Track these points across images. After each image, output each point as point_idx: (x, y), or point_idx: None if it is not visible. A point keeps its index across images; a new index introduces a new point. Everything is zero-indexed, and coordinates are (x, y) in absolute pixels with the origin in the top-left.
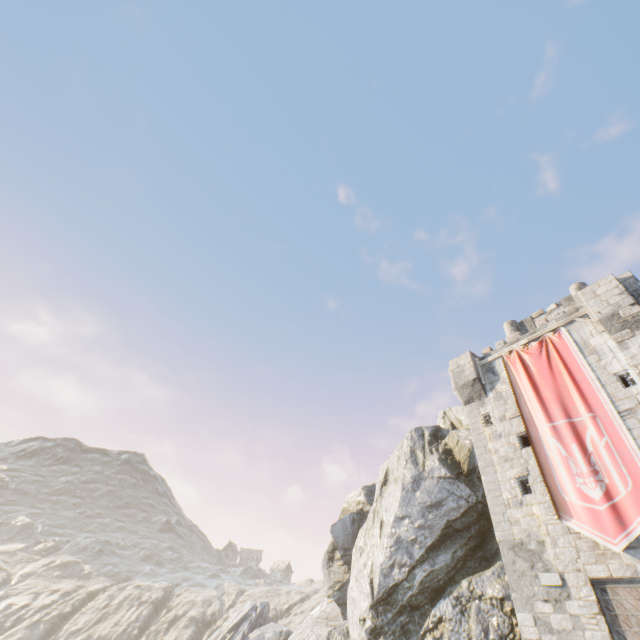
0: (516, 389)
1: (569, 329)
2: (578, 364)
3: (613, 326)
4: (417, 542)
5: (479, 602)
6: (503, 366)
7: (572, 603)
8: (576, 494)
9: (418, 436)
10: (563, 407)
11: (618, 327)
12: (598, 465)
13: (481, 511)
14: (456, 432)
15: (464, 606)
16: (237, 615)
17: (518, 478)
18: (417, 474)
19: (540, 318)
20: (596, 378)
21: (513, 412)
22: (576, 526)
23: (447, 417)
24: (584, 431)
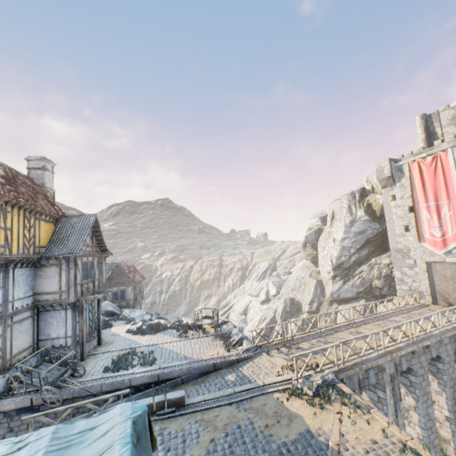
0: (412, 184)
1: (453, 150)
2: (451, 173)
3: None
4: (352, 247)
5: (379, 265)
6: (408, 169)
7: (416, 268)
8: (429, 234)
9: (352, 198)
10: (435, 196)
11: None
12: (443, 223)
13: (384, 233)
14: (374, 195)
15: (372, 267)
16: (263, 268)
17: (404, 226)
18: (352, 220)
19: (444, 112)
20: None
21: (408, 196)
22: (425, 245)
23: (369, 181)
24: (442, 208)
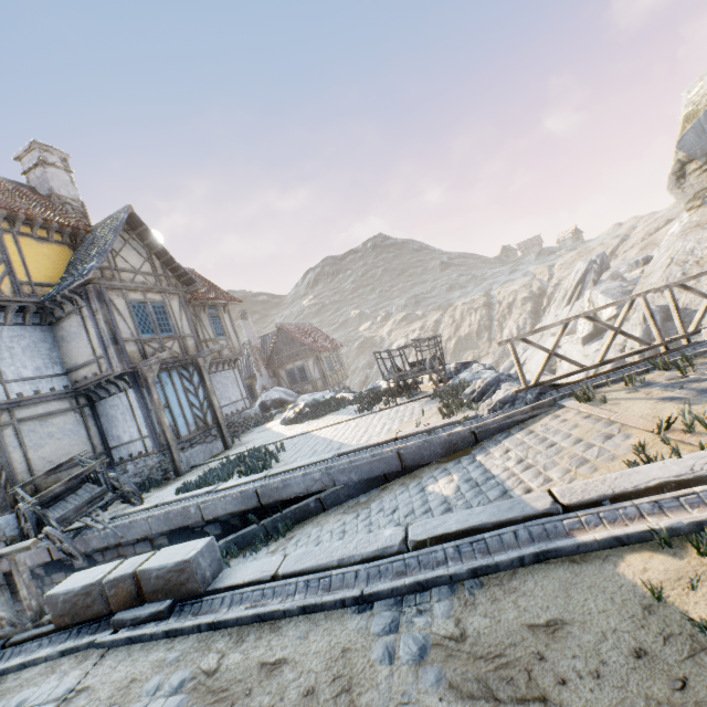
0: None
1: None
2: None
3: None
4: None
5: None
6: None
7: None
8: None
9: None
10: None
11: None
12: None
13: None
14: None
15: None
16: (575, 275)
17: None
18: None
19: None
20: None
21: None
22: None
23: None
24: None
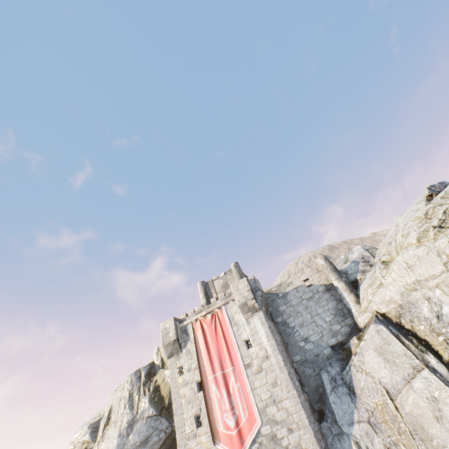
0: (198, 348)
1: (226, 307)
2: (229, 332)
3: (245, 310)
4: None
5: None
6: (192, 329)
7: None
8: (223, 425)
9: (137, 379)
10: (221, 362)
11: (247, 311)
12: (234, 402)
13: (174, 437)
14: (163, 371)
15: None
16: None
17: (195, 415)
18: (132, 418)
19: (217, 281)
20: (236, 342)
21: (196, 365)
22: (222, 448)
23: (160, 353)
24: (229, 379)
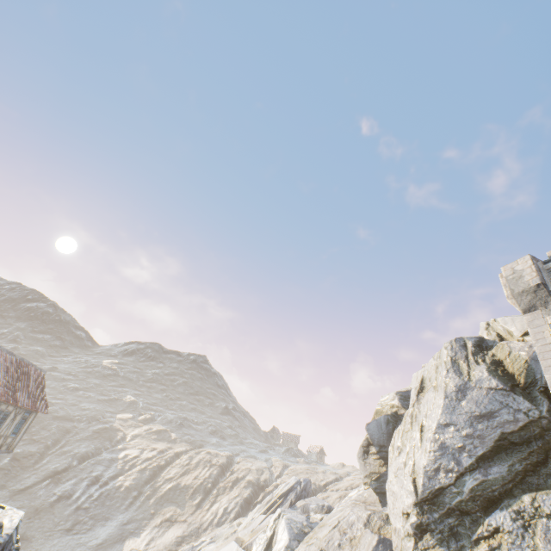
0: None
1: None
2: None
3: None
4: (465, 450)
5: (547, 521)
6: None
7: None
8: None
9: (459, 346)
10: None
11: None
12: None
13: (545, 427)
14: (507, 343)
15: (527, 522)
16: (285, 486)
17: None
18: (461, 384)
19: None
20: None
21: None
22: None
23: (491, 328)
24: None
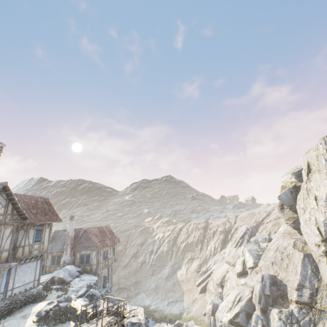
0: None
1: None
2: None
3: None
4: None
5: None
6: None
7: None
8: None
9: None
10: None
11: None
12: None
13: None
14: None
15: None
16: (240, 232)
17: None
18: None
19: None
20: None
21: None
22: None
23: None
24: None
